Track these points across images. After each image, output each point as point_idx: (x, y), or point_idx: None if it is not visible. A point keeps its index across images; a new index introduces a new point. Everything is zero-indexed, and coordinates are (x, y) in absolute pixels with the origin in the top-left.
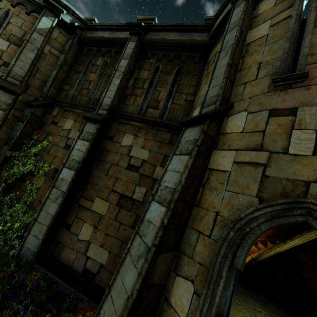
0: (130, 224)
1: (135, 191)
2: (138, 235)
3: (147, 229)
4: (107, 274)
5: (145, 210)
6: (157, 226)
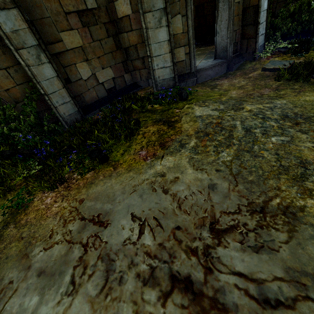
0: (105, 36)
1: None
2: (146, 13)
3: (153, 1)
4: (120, 80)
5: None
6: None
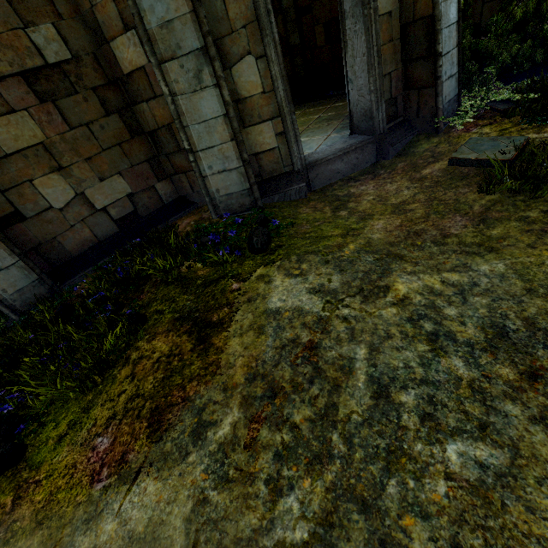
0: (100, 113)
1: (40, 46)
2: (166, 62)
3: (175, 36)
4: (146, 196)
5: (139, 19)
6: (186, 12)
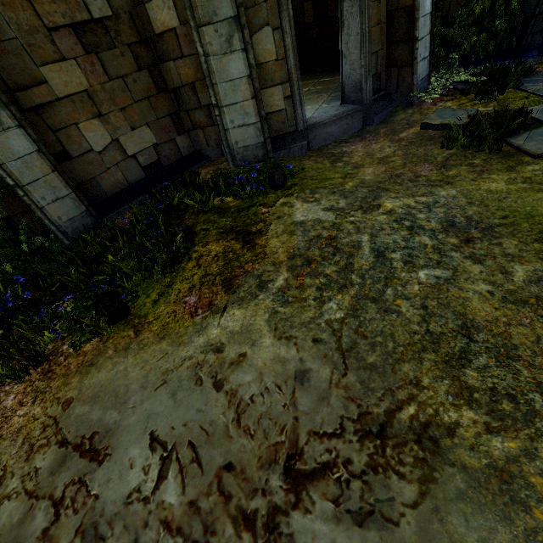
0: (133, 68)
1: (88, 1)
2: (203, 26)
3: (213, 4)
4: (168, 147)
5: None
6: None
